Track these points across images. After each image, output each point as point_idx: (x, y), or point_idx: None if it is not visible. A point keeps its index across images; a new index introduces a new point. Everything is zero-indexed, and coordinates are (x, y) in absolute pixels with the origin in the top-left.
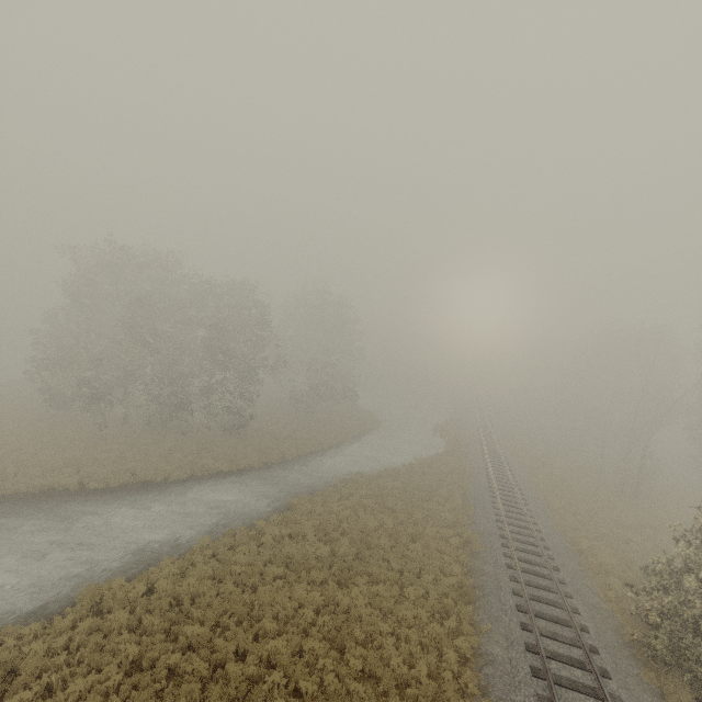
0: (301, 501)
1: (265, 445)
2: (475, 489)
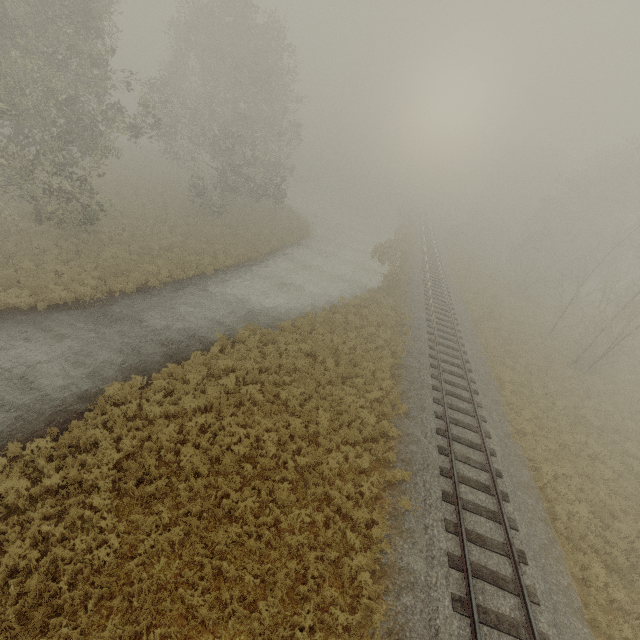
0: (122, 392)
1: (123, 261)
2: (412, 359)
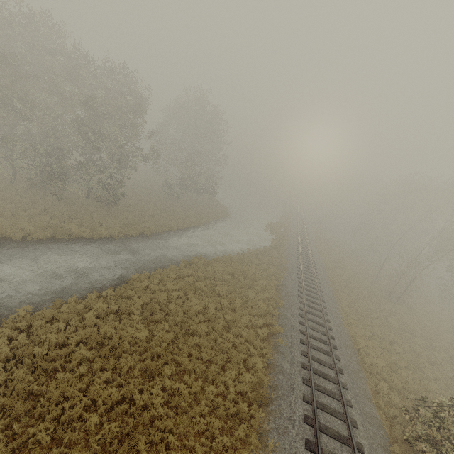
0: (140, 277)
1: (131, 220)
2: (287, 282)
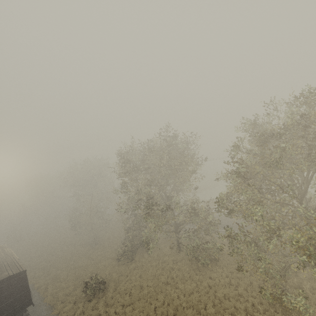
0: None
1: None
2: None
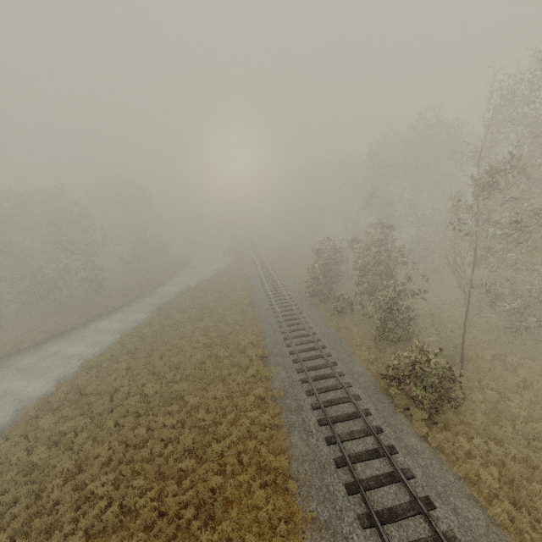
0: (163, 306)
1: (122, 293)
2: (250, 273)
